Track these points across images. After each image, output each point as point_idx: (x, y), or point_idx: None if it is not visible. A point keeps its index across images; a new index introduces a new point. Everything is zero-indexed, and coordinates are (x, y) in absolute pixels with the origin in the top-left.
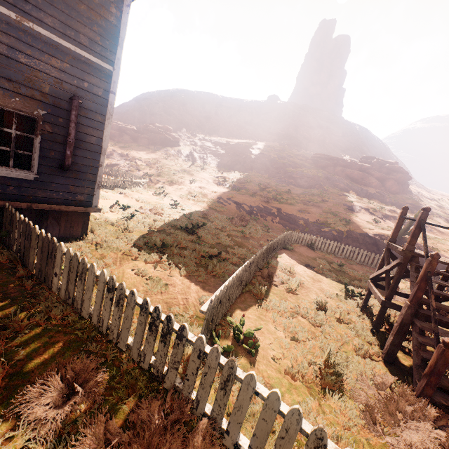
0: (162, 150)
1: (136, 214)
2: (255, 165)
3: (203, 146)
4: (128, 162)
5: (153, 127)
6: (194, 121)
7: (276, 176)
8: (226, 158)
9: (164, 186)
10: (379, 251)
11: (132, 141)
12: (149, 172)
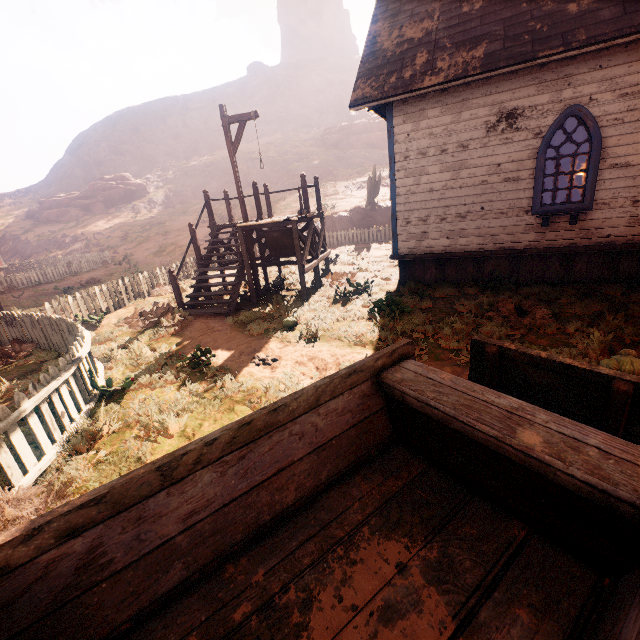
0: (127, 209)
1: (71, 290)
2: (251, 178)
3: (180, 180)
4: (86, 242)
5: (102, 183)
6: (161, 149)
7: (278, 182)
8: (215, 185)
9: (131, 253)
10: (355, 226)
11: (84, 213)
12: (114, 243)
